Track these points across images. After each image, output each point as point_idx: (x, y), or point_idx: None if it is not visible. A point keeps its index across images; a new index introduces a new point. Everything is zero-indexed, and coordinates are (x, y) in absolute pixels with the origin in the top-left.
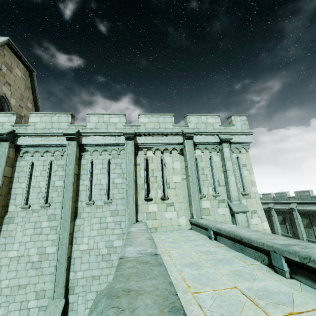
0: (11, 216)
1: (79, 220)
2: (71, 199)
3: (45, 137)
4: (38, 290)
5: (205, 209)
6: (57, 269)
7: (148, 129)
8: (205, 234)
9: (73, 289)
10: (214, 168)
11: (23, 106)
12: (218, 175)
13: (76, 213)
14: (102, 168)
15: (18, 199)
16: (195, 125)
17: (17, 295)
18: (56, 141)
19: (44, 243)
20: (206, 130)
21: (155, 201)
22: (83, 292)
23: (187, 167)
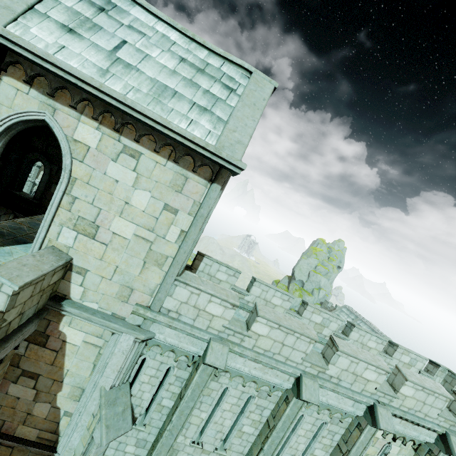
0: (175, 447)
1: None
2: None
3: (263, 365)
4: None
5: None
6: None
7: (404, 406)
8: None
9: None
10: None
11: None
12: None
13: None
14: (310, 430)
15: (191, 430)
16: None
17: None
18: (274, 378)
19: None
20: None
21: None
22: None
23: None
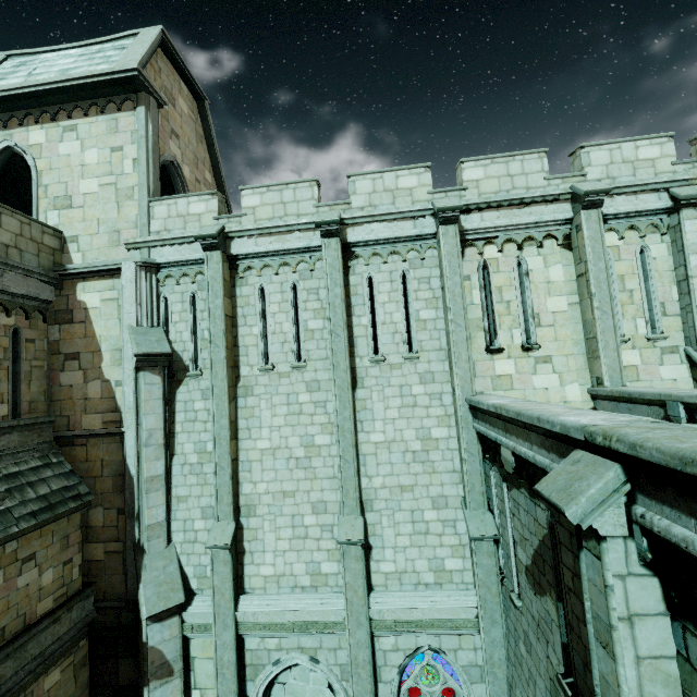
0: (246, 383)
1: (361, 391)
2: (348, 352)
3: (277, 236)
4: (314, 500)
5: (626, 368)
6: (342, 470)
7: (485, 194)
8: (648, 415)
9: (370, 504)
10: (652, 275)
11: (201, 179)
12: (664, 291)
13: (354, 378)
14: (393, 291)
15: (252, 355)
16: (605, 170)
17: (284, 505)
18: (298, 243)
19: (308, 428)
20: (635, 180)
21: (509, 354)
22: (387, 509)
23: (585, 276)
